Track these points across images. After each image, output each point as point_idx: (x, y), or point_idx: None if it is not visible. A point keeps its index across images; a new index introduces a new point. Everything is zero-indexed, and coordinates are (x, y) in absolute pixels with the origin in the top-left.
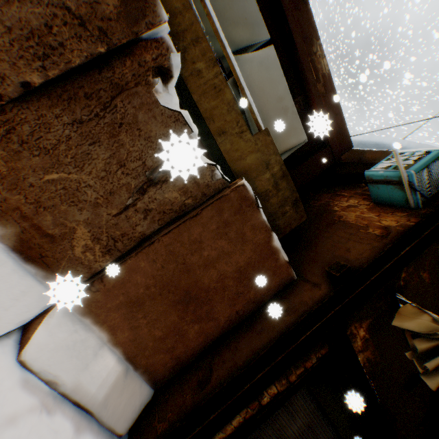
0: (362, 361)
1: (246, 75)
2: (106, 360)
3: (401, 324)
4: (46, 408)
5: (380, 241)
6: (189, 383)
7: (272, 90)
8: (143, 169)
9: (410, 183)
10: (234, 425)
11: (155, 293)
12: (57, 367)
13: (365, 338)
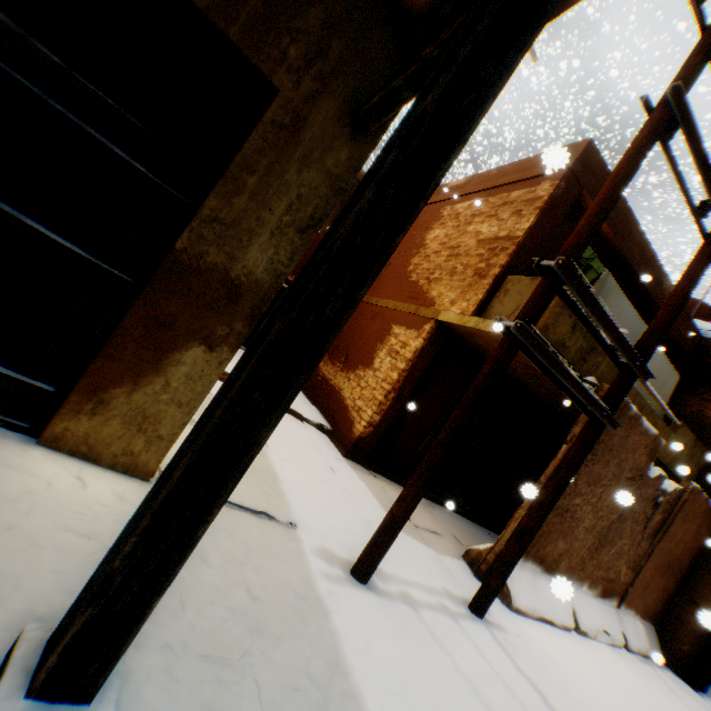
0: None
1: None
2: (638, 624)
3: None
4: (650, 665)
5: None
6: (681, 615)
7: (651, 362)
8: (643, 516)
9: None
10: None
11: (652, 575)
12: (636, 642)
13: None
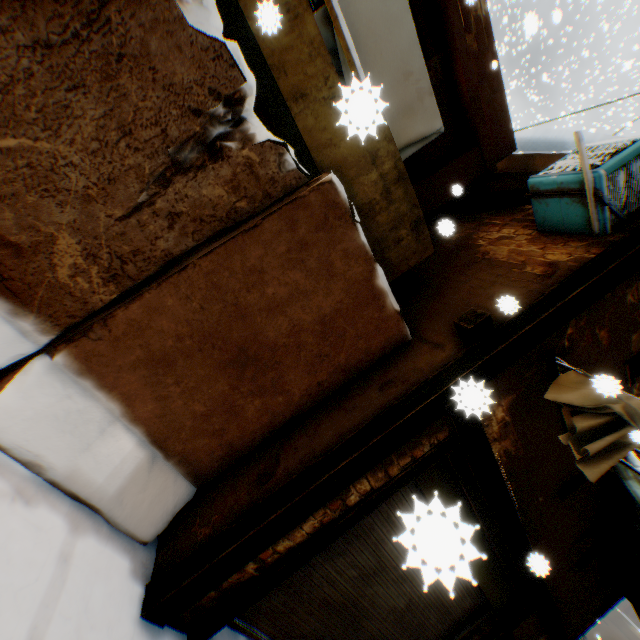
0: (498, 454)
1: (346, 5)
2: (120, 442)
3: (558, 396)
4: (23, 497)
5: (541, 282)
6: (246, 479)
7: (390, 37)
8: (163, 143)
9: (596, 191)
10: (307, 532)
11: (192, 348)
12: (41, 444)
13: (505, 422)
